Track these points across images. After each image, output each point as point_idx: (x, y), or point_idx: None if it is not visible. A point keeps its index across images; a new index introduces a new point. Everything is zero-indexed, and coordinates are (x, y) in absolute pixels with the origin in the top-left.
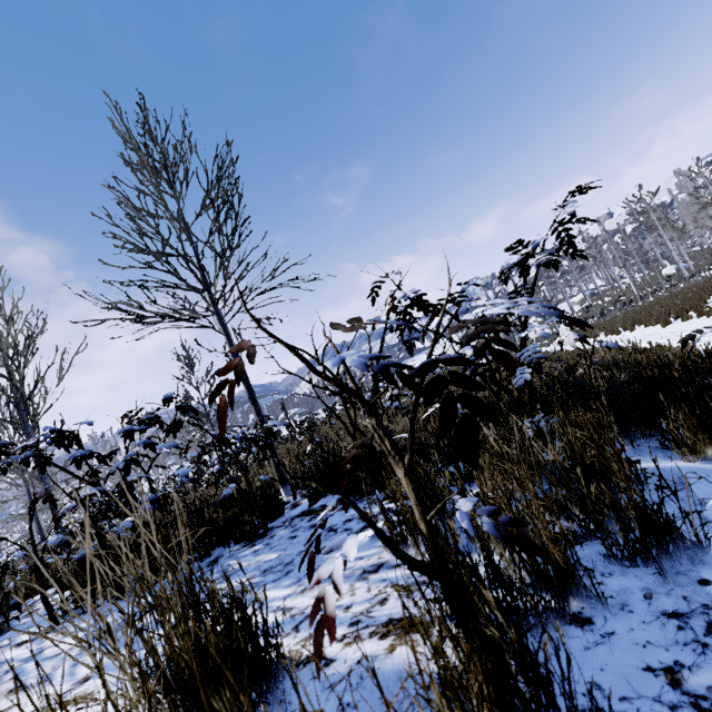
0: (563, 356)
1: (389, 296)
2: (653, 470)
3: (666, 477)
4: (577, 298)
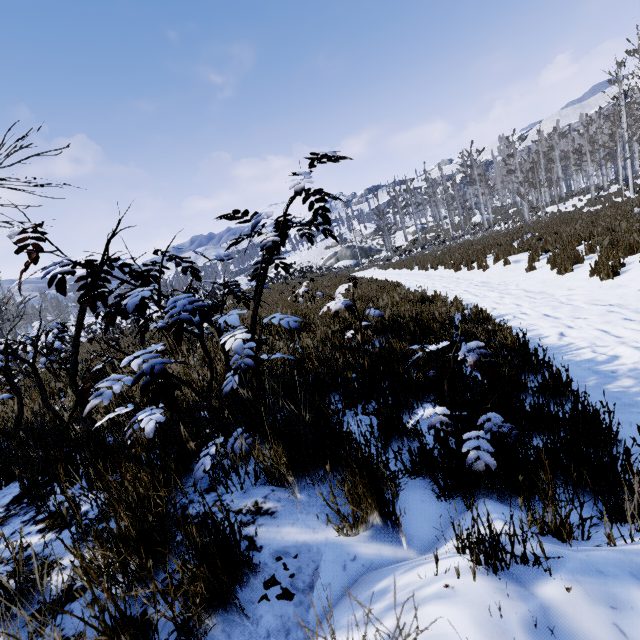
0: (369, 294)
1: (25, 263)
2: (301, 547)
3: (303, 569)
4: (412, 229)
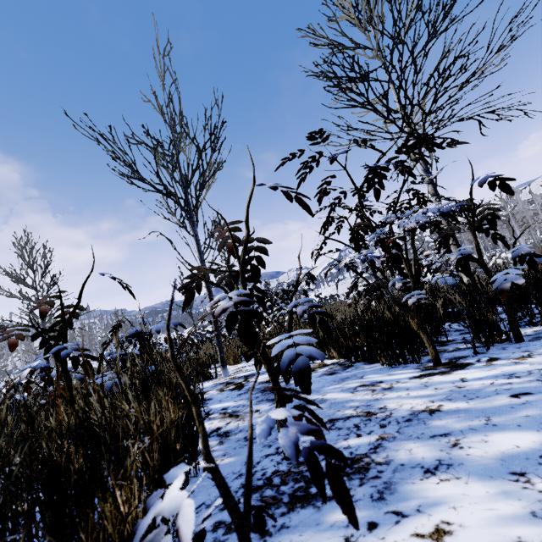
0: None
1: None
2: None
3: None
4: None
